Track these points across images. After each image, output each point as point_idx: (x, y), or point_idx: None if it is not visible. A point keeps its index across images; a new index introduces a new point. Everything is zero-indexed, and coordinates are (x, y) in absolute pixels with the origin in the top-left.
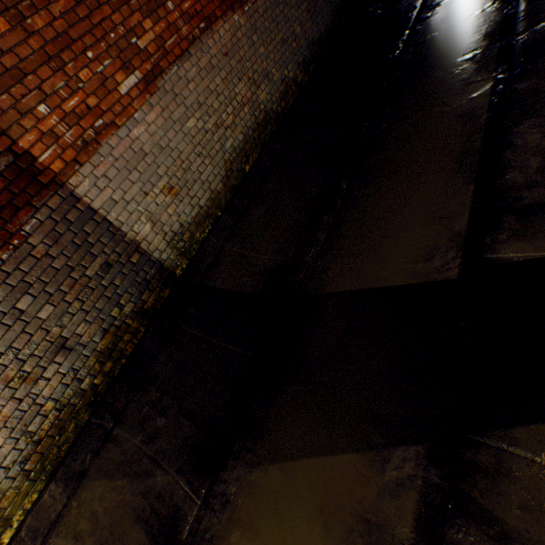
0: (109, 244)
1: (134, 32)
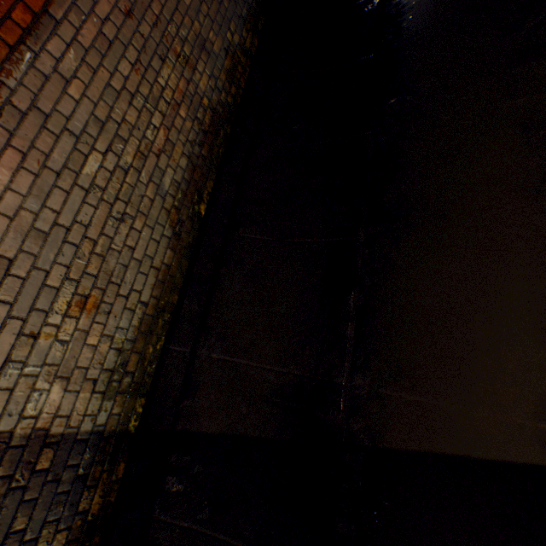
0: None
1: None
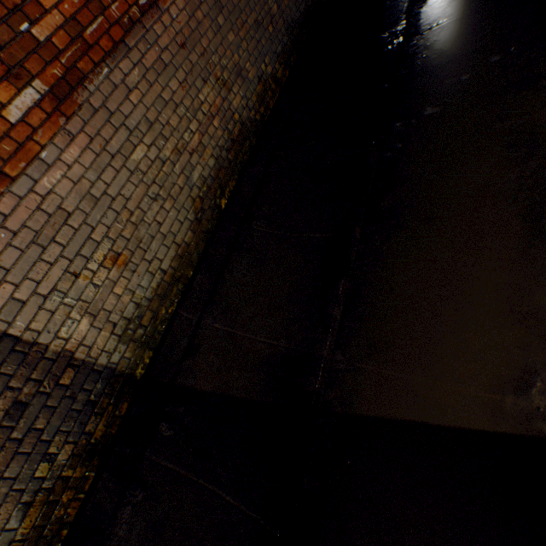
0: (17, 372)
1: (22, 12)
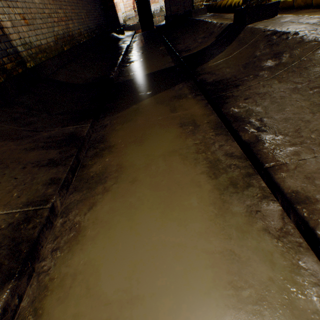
0: None
1: None
